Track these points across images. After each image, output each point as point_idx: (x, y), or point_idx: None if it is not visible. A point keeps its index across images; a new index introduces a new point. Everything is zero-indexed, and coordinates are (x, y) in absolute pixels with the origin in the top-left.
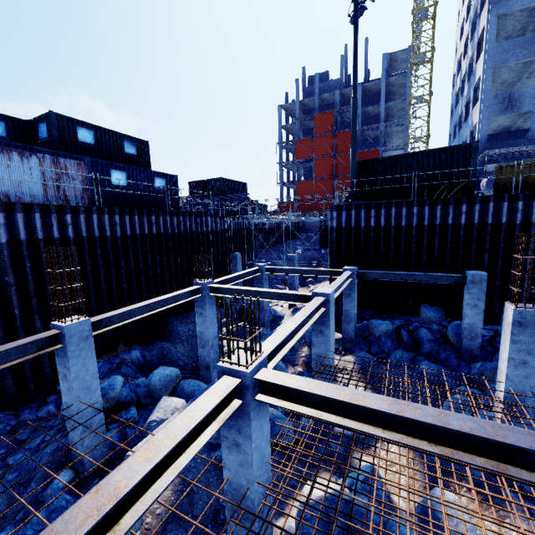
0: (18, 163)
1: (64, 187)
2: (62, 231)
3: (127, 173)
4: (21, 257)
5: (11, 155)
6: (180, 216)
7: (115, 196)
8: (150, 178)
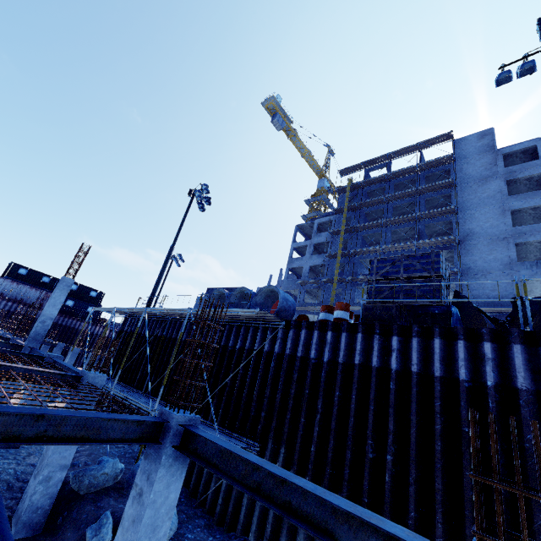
0: (34, 292)
1: (44, 301)
2: (26, 312)
3: (76, 302)
4: (7, 315)
5: (33, 289)
6: (83, 322)
7: (64, 309)
8: (87, 306)
